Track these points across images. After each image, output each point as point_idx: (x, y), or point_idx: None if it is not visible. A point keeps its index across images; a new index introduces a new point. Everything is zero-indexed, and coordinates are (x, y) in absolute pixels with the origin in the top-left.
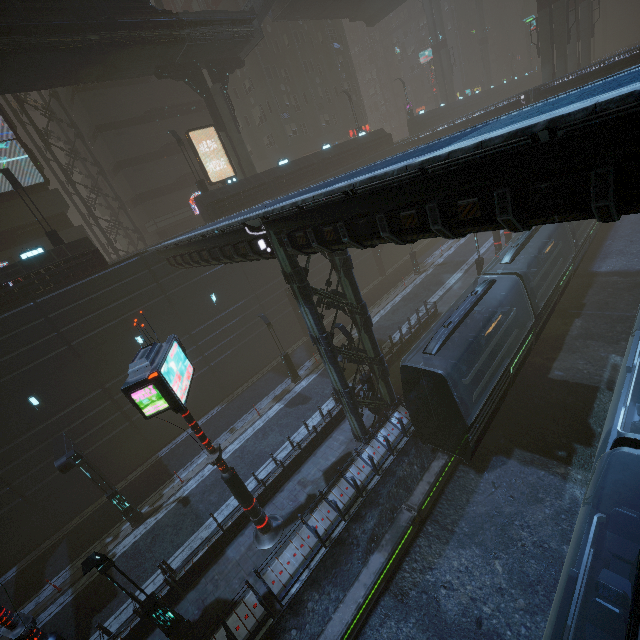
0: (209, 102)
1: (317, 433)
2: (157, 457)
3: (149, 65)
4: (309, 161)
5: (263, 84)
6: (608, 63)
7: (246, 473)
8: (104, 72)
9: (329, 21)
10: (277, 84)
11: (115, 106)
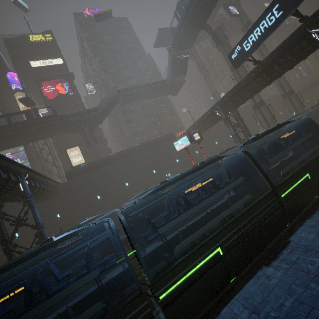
0: (85, 137)
1: None
2: None
3: (63, 130)
4: (122, 152)
5: (126, 125)
6: (240, 86)
7: None
8: (46, 135)
9: (159, 98)
10: (132, 124)
11: (64, 143)
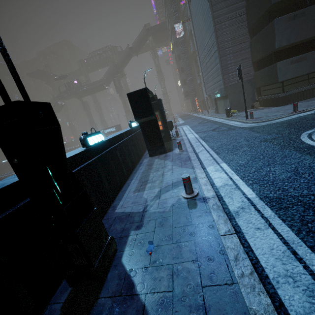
0: None
1: None
2: None
3: None
4: None
5: None
6: None
7: None
8: None
9: None
10: None
11: None
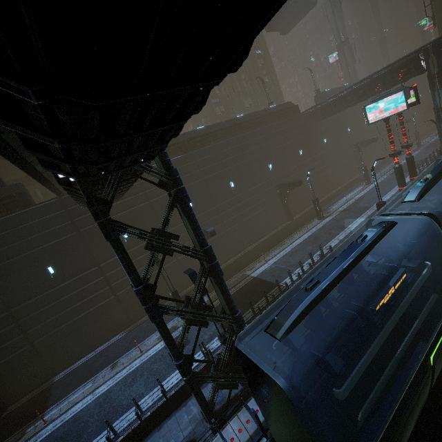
0: None
1: (166, 399)
2: (52, 381)
3: None
4: (221, 126)
5: None
6: None
7: (92, 432)
8: None
9: None
10: None
11: None
